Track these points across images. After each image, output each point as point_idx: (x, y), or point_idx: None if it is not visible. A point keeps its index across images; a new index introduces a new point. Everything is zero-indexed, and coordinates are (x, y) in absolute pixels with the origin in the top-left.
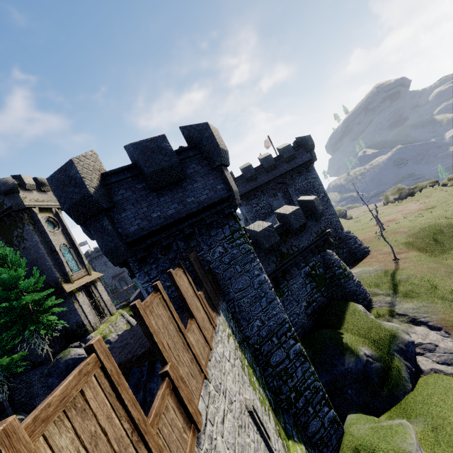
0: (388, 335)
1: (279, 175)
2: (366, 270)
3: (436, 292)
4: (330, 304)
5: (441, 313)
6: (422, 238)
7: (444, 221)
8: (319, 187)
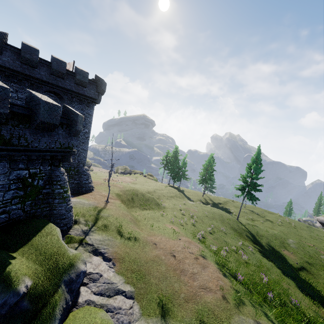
0: (67, 264)
1: (62, 86)
2: (82, 202)
3: (120, 230)
4: (26, 221)
5: (117, 247)
6: (127, 195)
7: (141, 190)
8: (88, 123)
